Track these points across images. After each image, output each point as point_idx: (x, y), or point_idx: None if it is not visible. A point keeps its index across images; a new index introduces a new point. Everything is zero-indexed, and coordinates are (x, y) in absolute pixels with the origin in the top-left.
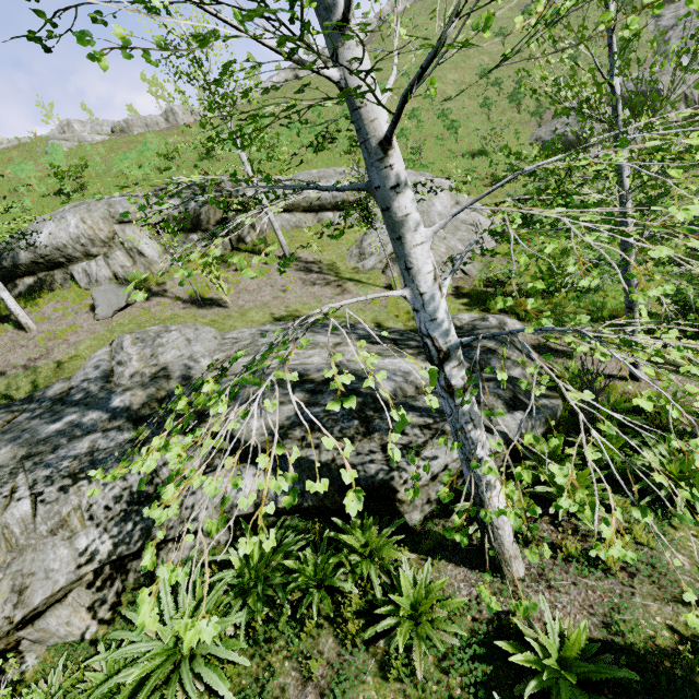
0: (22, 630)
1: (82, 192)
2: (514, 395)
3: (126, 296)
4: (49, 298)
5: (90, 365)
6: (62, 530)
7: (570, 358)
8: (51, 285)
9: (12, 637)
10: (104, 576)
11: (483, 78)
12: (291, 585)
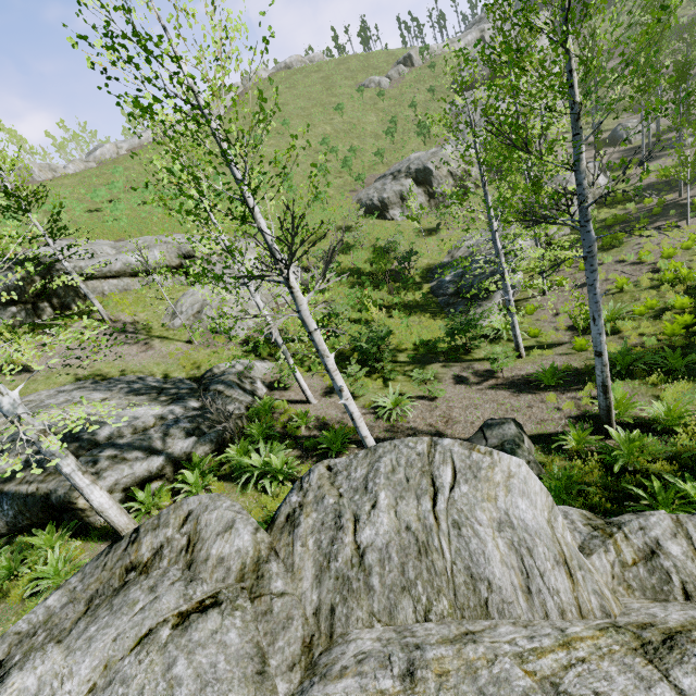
0: None
1: None
2: (198, 426)
3: None
4: None
5: None
6: None
7: (286, 390)
8: None
9: None
10: None
11: (324, 145)
12: None
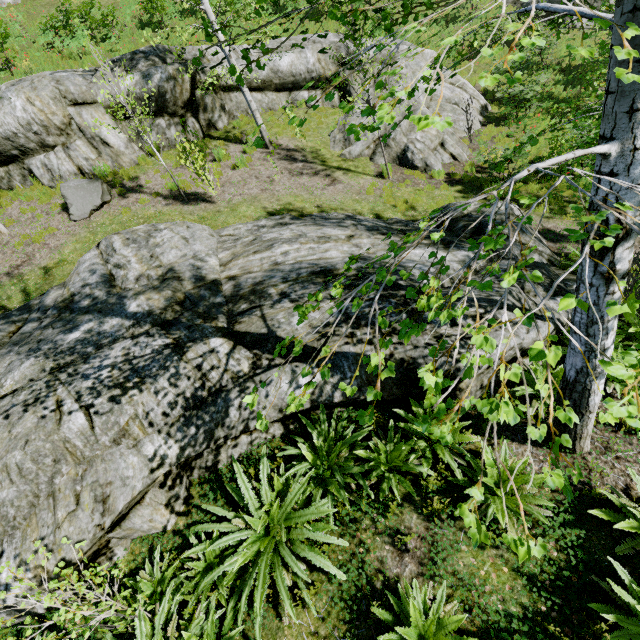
0: (111, 532)
1: (10, 71)
2: (552, 281)
3: (100, 193)
4: (11, 198)
5: (83, 270)
6: (125, 439)
7: (578, 243)
8: (9, 183)
9: (103, 539)
10: (172, 475)
11: None
12: (373, 474)
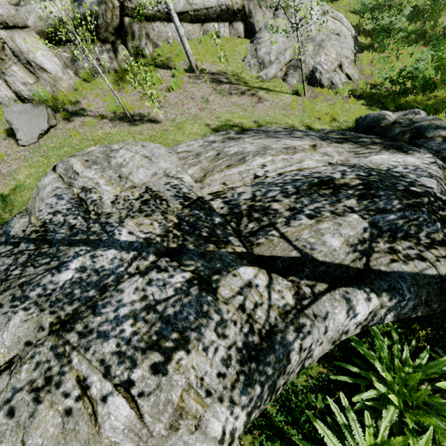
0: None
1: None
2: None
3: (45, 117)
4: None
5: (46, 195)
6: (183, 420)
7: None
8: None
9: None
10: None
11: None
12: None
